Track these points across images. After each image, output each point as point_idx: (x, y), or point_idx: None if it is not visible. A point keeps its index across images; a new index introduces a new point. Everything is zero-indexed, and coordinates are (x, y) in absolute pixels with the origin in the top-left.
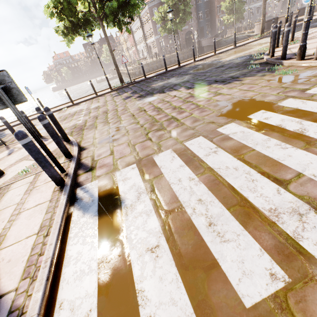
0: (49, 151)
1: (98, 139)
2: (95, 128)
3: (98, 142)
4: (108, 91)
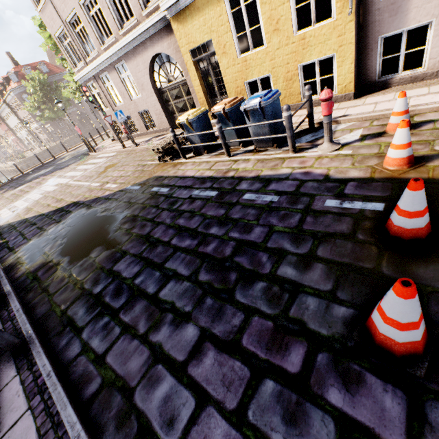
0: None
1: None
2: None
3: None
4: None
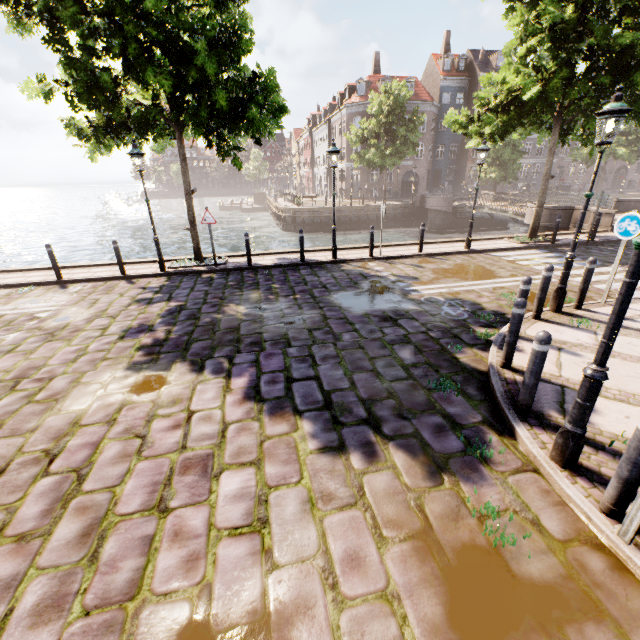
0: None
1: None
2: None
3: None
4: (155, 270)
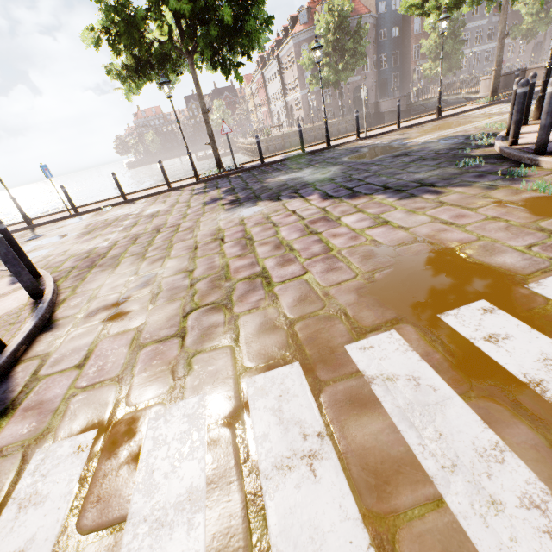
0: None
1: (95, 303)
2: (115, 267)
3: (89, 312)
4: (191, 181)
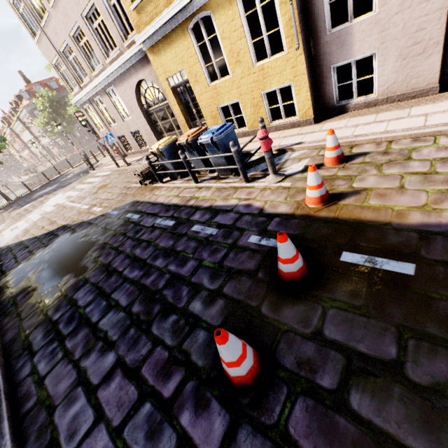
0: None
1: None
2: None
3: None
4: None
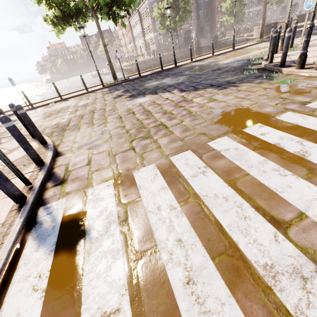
0: (9, 161)
1: (78, 143)
2: (78, 129)
3: (77, 147)
4: (100, 87)
